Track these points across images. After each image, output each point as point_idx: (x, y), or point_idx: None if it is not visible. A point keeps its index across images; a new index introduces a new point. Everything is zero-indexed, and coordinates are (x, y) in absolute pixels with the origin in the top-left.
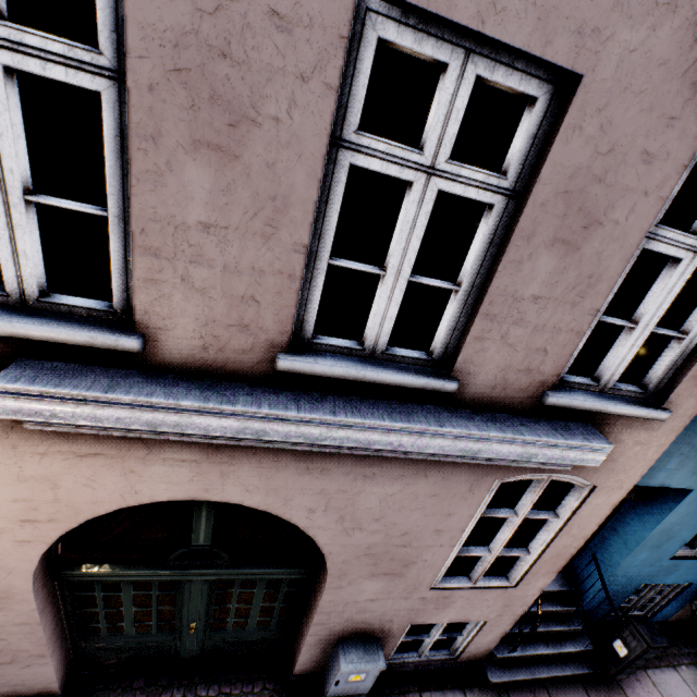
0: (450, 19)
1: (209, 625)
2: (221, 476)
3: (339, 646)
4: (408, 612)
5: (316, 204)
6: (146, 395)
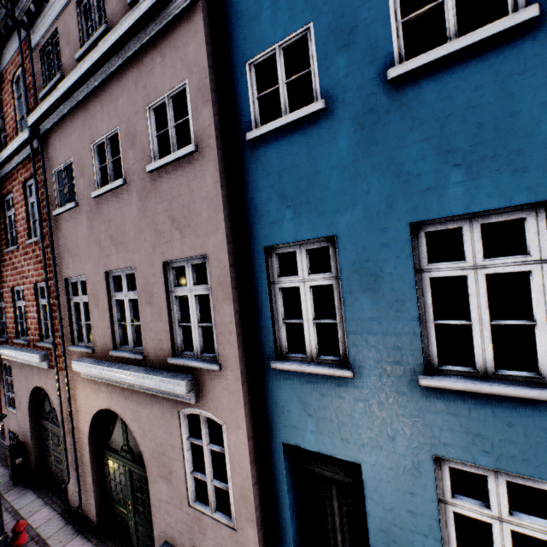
0: (115, 269)
1: (136, 509)
2: (111, 398)
3: (163, 543)
4: (188, 528)
5: (109, 310)
6: (87, 363)
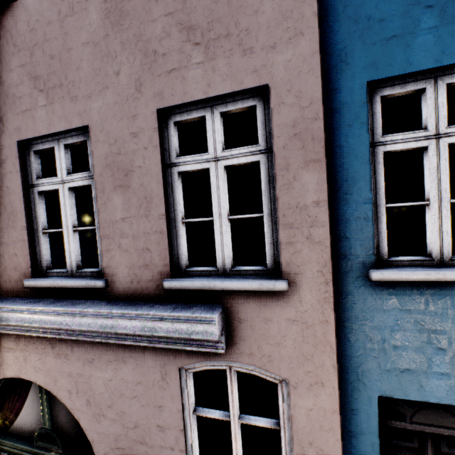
0: (41, 135)
1: None
2: (24, 359)
3: None
4: None
5: (24, 209)
6: None
